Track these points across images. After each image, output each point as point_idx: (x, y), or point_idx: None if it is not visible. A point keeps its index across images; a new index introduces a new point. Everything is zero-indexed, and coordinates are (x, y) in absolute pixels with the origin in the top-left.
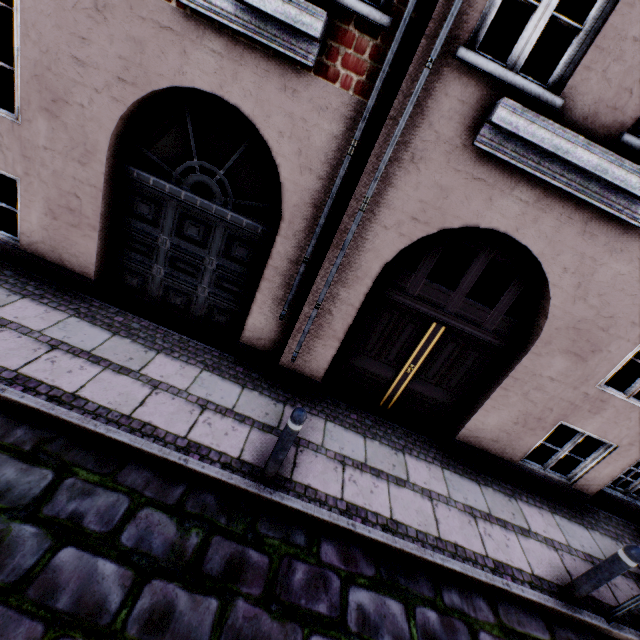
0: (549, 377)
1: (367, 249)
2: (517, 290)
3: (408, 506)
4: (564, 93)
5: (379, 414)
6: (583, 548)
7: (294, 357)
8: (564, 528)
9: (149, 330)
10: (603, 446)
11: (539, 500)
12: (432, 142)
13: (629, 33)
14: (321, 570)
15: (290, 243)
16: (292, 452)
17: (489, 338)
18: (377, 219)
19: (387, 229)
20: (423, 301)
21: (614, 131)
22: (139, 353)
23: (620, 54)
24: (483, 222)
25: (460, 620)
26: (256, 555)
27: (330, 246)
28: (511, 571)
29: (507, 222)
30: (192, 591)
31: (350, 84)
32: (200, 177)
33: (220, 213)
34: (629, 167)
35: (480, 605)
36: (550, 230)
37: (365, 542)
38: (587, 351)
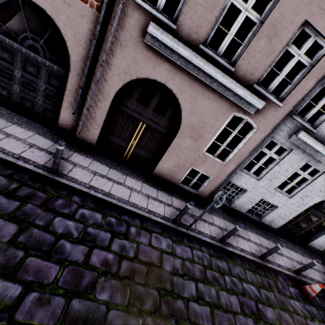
0: (185, 147)
1: (107, 84)
2: (172, 110)
3: (119, 190)
4: (177, 24)
5: (123, 163)
6: (192, 213)
7: (80, 132)
8: None
9: (11, 115)
10: (208, 178)
11: (183, 198)
12: (129, 38)
13: (198, 1)
14: (70, 202)
15: (75, 79)
16: (71, 167)
17: (163, 130)
18: (110, 71)
19: (115, 76)
20: (135, 112)
21: (197, 43)
22: (3, 123)
23: (196, 10)
24: (153, 77)
25: (125, 222)
26: (42, 194)
27: (91, 81)
28: (155, 213)
29: (162, 78)
30: (9, 199)
31: (93, 6)
32: (32, 42)
33: (43, 61)
34: (199, 58)
35: (136, 220)
36: (178, 83)
37: (94, 198)
38: (197, 137)
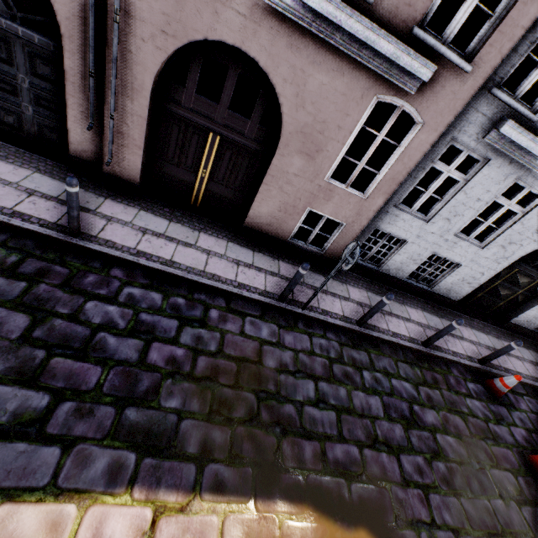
0: (293, 174)
1: (136, 62)
2: (264, 103)
3: (188, 256)
4: None
5: (193, 212)
6: (314, 284)
7: (108, 162)
8: (307, 275)
9: None
10: (339, 225)
11: (298, 262)
12: None
13: None
14: (108, 278)
15: (77, 58)
16: (103, 224)
17: (252, 145)
18: (134, 32)
19: (145, 42)
20: (198, 114)
21: None
22: None
23: None
24: (217, 36)
25: (200, 304)
26: (60, 269)
27: (106, 60)
28: (249, 288)
29: (234, 36)
30: (8, 278)
31: None
32: None
33: (11, 28)
34: None
35: (219, 300)
36: (267, 44)
37: (147, 270)
38: (314, 151)
